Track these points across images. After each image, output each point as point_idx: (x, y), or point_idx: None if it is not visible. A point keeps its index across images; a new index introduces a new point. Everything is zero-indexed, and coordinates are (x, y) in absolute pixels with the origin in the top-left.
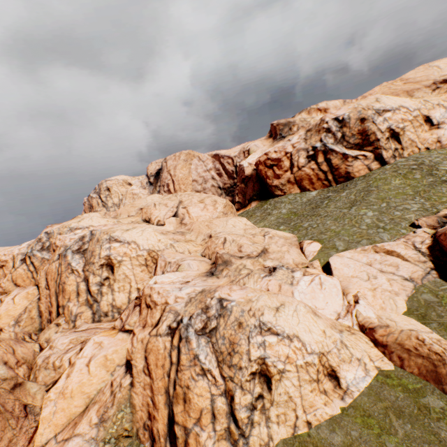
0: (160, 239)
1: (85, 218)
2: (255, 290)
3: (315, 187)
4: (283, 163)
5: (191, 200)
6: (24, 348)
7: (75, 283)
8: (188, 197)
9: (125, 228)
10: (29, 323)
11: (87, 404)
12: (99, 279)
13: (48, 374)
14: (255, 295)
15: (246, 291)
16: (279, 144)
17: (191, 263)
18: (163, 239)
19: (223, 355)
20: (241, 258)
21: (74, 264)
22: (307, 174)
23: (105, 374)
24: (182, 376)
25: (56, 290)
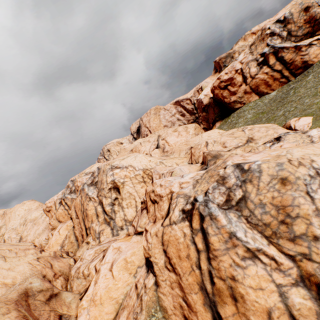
0: (150, 160)
1: (94, 165)
2: (276, 149)
3: (272, 88)
4: (235, 80)
5: (166, 132)
6: (60, 263)
7: (93, 207)
8: (163, 131)
9: (121, 158)
10: (70, 247)
11: (117, 310)
12: (110, 200)
13: (80, 282)
14: (281, 151)
15: (264, 153)
16: (228, 67)
17: (182, 168)
18: (152, 160)
19: (272, 227)
20: (228, 151)
21: (90, 193)
22: (262, 80)
23: (128, 276)
24: (219, 264)
25: (82, 217)
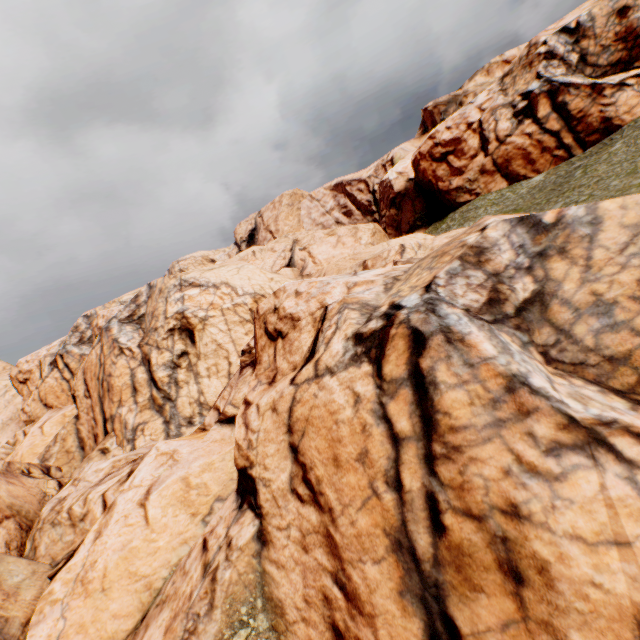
0: (272, 277)
1: None
2: None
3: (537, 168)
4: (465, 143)
5: (312, 235)
6: (17, 487)
7: (127, 371)
8: (306, 233)
9: (206, 268)
10: (64, 461)
11: (145, 609)
12: (169, 356)
13: (59, 536)
14: None
15: None
16: (453, 115)
17: None
18: (277, 278)
19: (639, 364)
20: None
21: (123, 340)
22: (519, 148)
23: (188, 522)
24: (466, 471)
25: (100, 394)
